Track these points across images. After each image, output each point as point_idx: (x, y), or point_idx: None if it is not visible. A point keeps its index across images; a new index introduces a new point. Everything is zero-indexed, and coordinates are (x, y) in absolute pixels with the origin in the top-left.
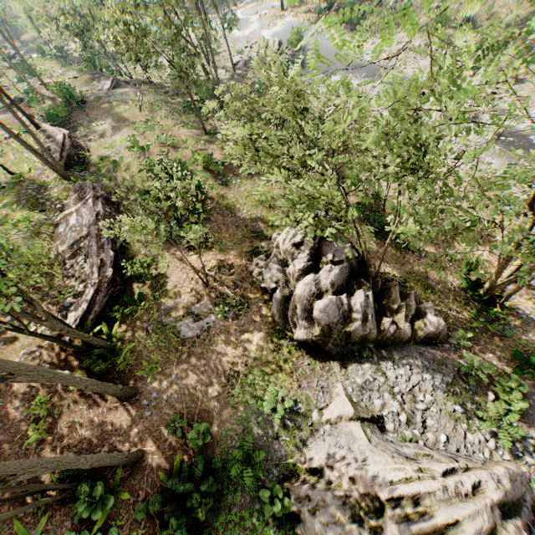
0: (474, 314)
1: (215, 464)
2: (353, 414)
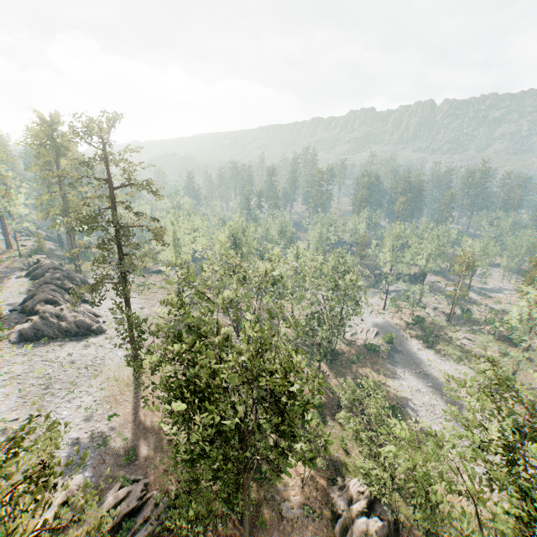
0: None
1: None
2: None
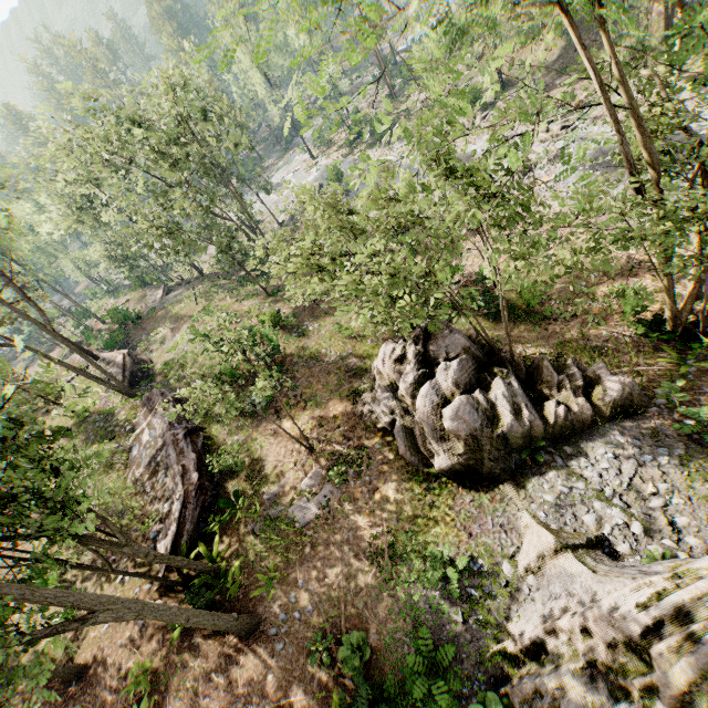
0: (674, 359)
1: (388, 690)
2: (554, 542)
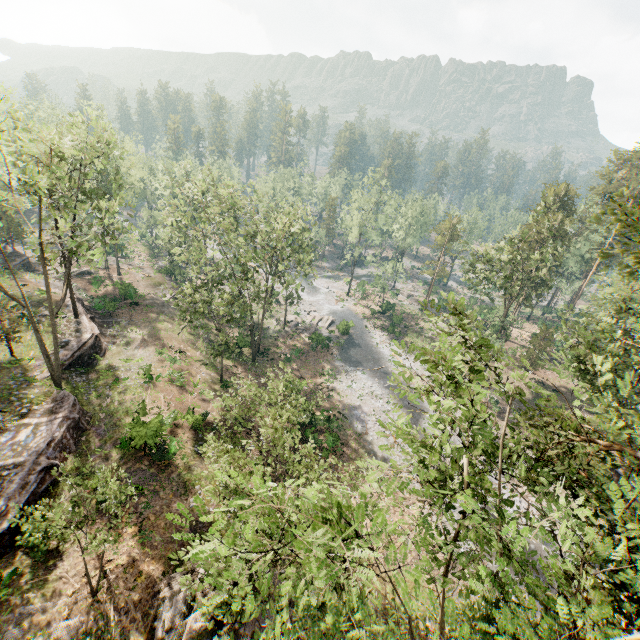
0: None
1: None
2: None
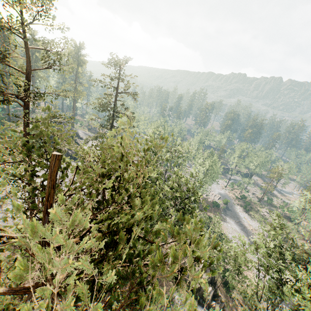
0: None
1: None
2: None
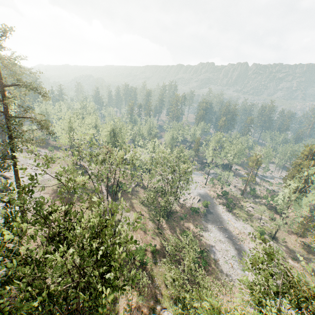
0: None
1: None
2: None
